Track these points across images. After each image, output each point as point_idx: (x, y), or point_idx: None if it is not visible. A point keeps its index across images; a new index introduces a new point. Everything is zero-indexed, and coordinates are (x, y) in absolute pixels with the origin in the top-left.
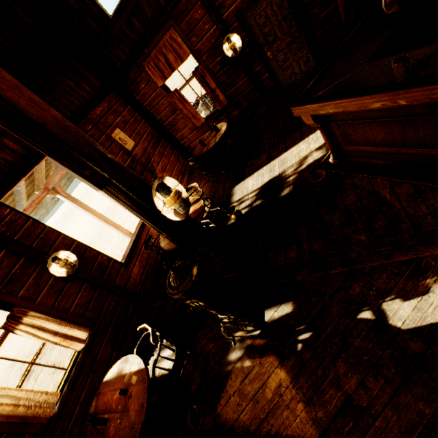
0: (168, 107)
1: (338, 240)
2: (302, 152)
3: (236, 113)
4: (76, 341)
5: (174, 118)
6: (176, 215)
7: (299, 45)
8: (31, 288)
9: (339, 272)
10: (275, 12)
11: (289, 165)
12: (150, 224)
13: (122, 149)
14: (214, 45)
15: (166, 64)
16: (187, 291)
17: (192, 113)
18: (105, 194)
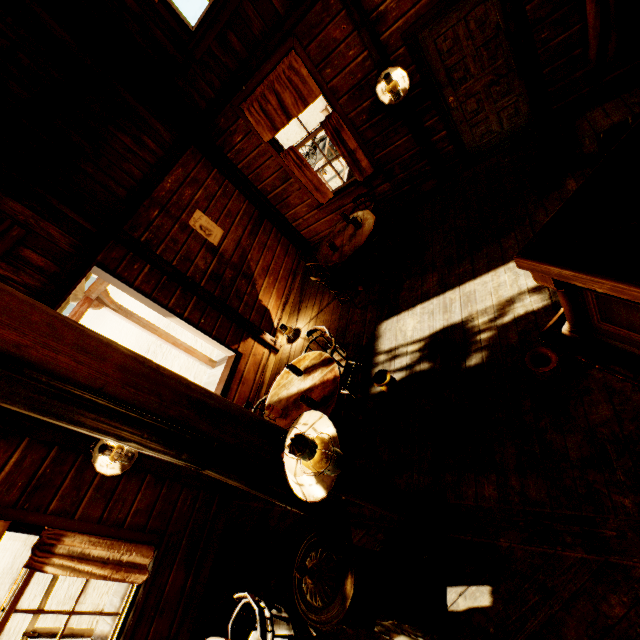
0: (276, 173)
1: (577, 491)
2: (504, 290)
3: (385, 187)
4: (135, 572)
5: (285, 188)
6: (318, 477)
7: (505, 88)
8: (68, 495)
9: (580, 559)
10: (471, 33)
11: (480, 308)
12: (275, 501)
13: (204, 245)
14: (361, 82)
15: (279, 109)
16: (335, 625)
17: (314, 184)
18: (177, 321)
